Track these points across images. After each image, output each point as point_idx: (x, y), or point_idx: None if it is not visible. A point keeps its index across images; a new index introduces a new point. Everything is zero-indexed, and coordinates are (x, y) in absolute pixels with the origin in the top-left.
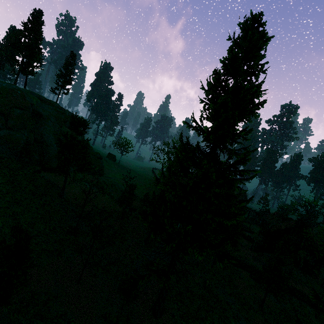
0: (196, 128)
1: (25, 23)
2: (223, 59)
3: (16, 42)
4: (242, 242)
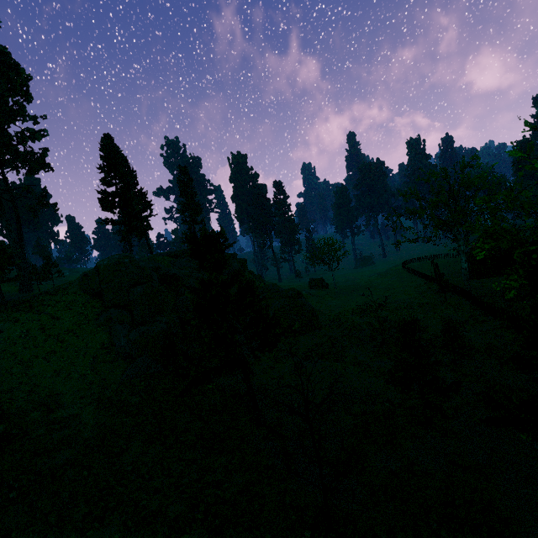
0: None
1: (100, 166)
2: None
3: (104, 198)
4: None
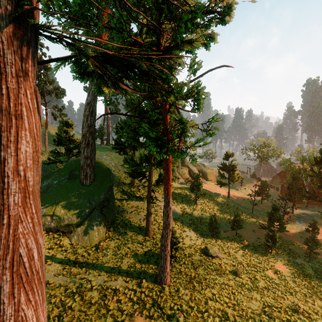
0: None
1: None
2: None
3: None
4: None
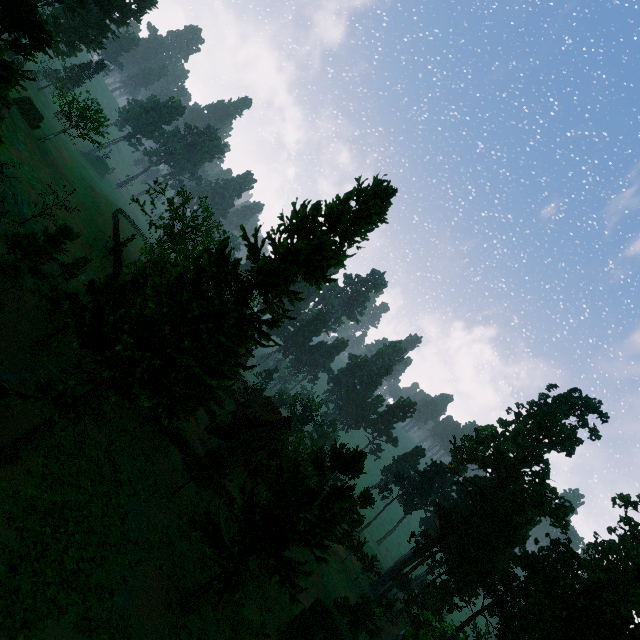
0: (251, 247)
1: None
2: (337, 196)
3: None
4: (200, 416)
